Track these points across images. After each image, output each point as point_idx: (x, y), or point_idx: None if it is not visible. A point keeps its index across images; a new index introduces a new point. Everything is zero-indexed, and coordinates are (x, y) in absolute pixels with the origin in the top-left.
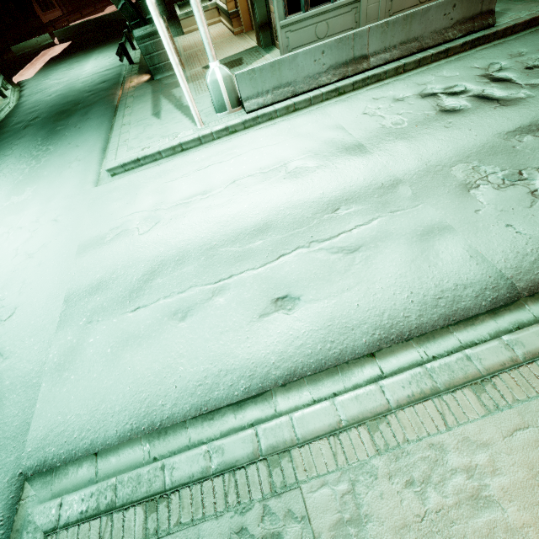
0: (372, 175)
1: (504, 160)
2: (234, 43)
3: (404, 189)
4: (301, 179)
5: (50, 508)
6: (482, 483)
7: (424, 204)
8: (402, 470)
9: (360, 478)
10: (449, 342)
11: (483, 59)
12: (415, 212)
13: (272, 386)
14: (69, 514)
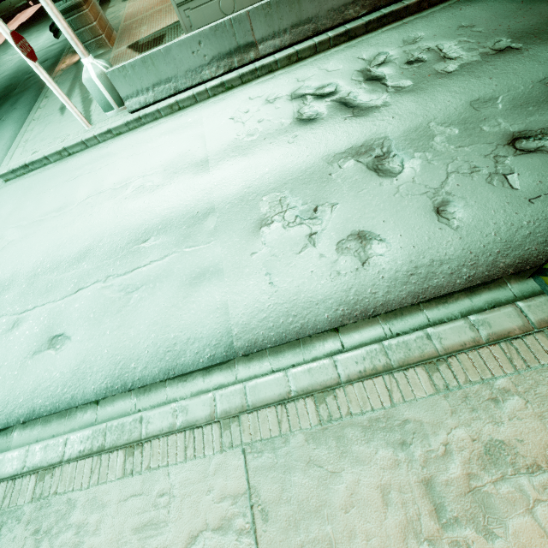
0: (195, 200)
1: (312, 191)
2: (169, 12)
3: (211, 220)
4: (138, 200)
5: None
6: (82, 540)
7: (216, 240)
8: (39, 518)
9: (9, 521)
10: (158, 396)
11: (376, 46)
12: (204, 250)
13: (15, 422)
14: None
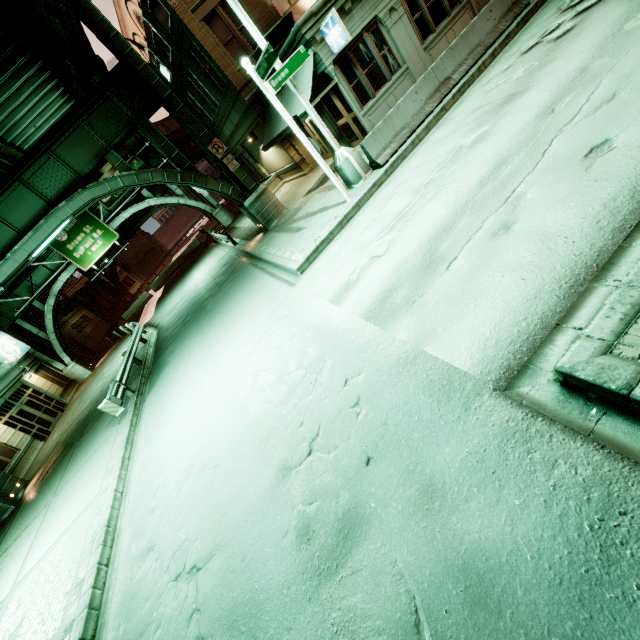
0: (553, 86)
1: None
2: (312, 175)
3: (597, 62)
4: (488, 136)
5: (578, 347)
6: None
7: (632, 48)
8: None
9: None
10: None
11: (547, 13)
12: (632, 54)
13: None
14: (609, 331)
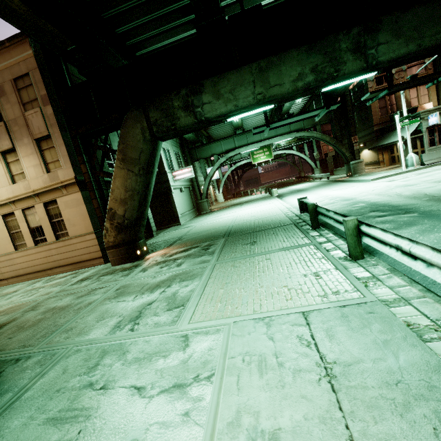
0: None
1: None
2: (384, 168)
3: None
4: None
5: None
6: None
7: None
8: None
9: None
10: None
11: None
12: None
13: None
14: None
